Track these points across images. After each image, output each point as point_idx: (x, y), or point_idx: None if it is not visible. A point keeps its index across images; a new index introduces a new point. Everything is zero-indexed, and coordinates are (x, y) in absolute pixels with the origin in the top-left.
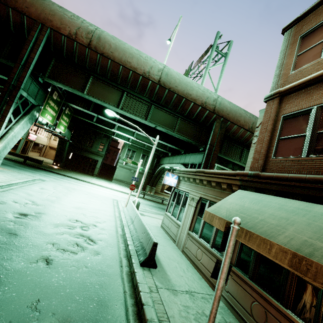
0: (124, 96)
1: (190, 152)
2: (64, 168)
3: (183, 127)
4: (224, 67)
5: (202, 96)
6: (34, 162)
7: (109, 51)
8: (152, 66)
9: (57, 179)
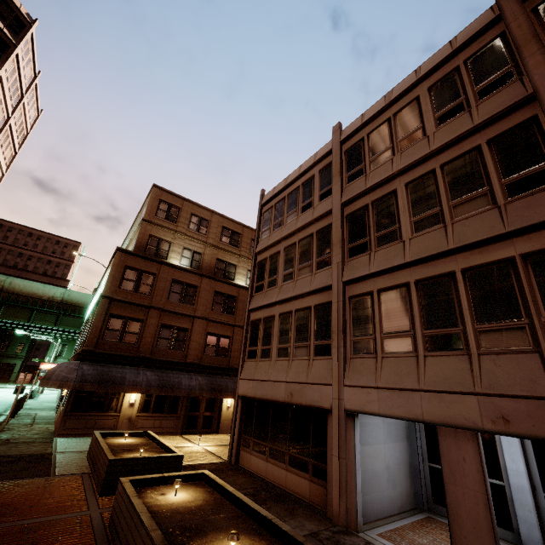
0: (35, 313)
1: None
2: None
3: None
4: None
5: None
6: None
7: (19, 290)
8: (55, 292)
9: None
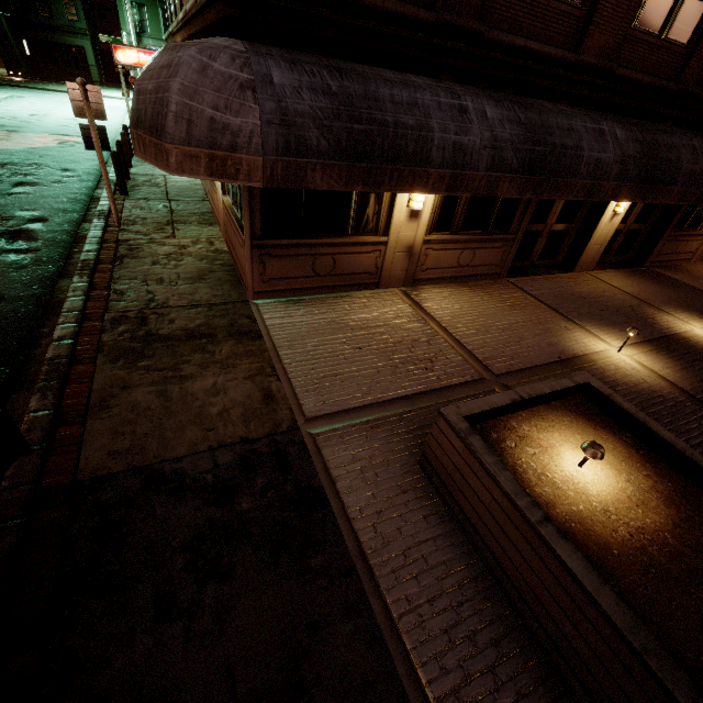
0: None
1: None
2: (34, 79)
3: None
4: None
5: None
6: None
7: None
8: None
9: (37, 95)
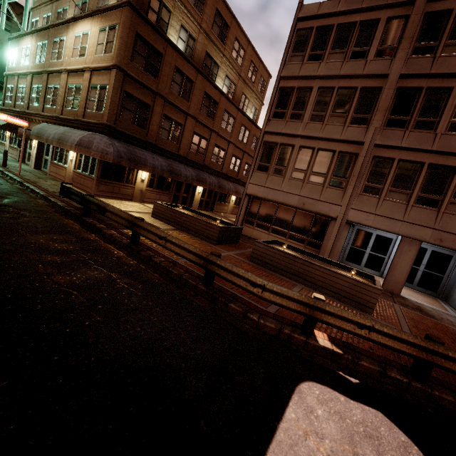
0: None
1: None
2: None
3: None
4: (27, 5)
5: (1, 38)
6: None
7: None
8: None
9: None
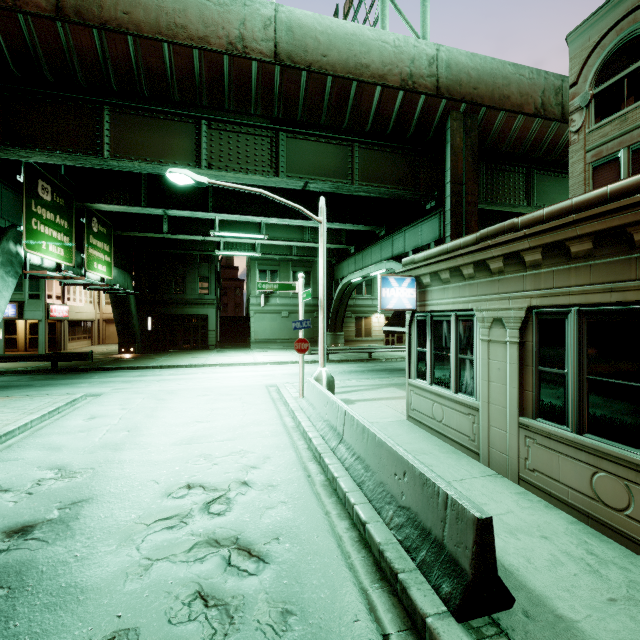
0: (204, 133)
1: (400, 224)
2: (145, 352)
3: (372, 164)
4: None
5: (397, 59)
6: (78, 361)
7: (118, 12)
8: (243, 18)
9: (130, 381)
